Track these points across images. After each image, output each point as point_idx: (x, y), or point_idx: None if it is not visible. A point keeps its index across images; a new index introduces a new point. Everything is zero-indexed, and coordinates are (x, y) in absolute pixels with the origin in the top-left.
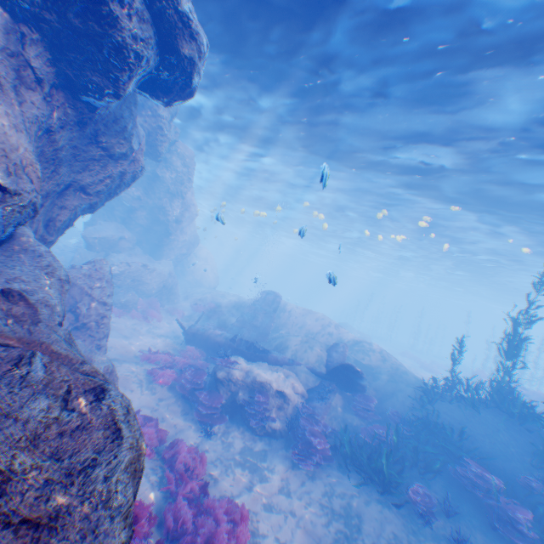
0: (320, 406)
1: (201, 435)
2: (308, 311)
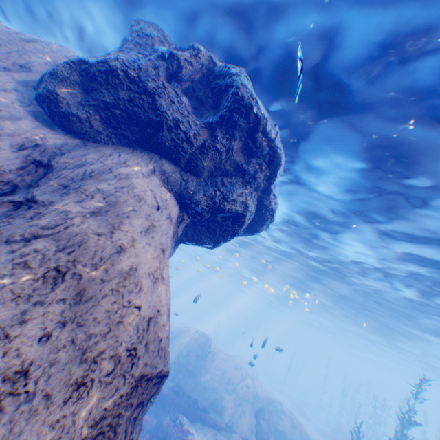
0: None
1: None
2: (229, 356)
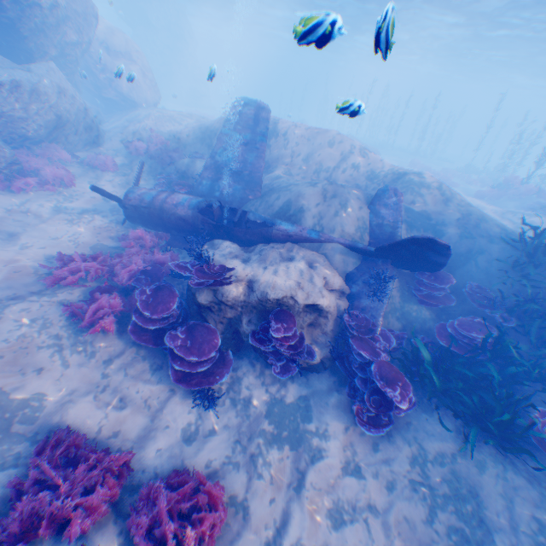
0: (373, 307)
1: (197, 406)
2: (314, 131)
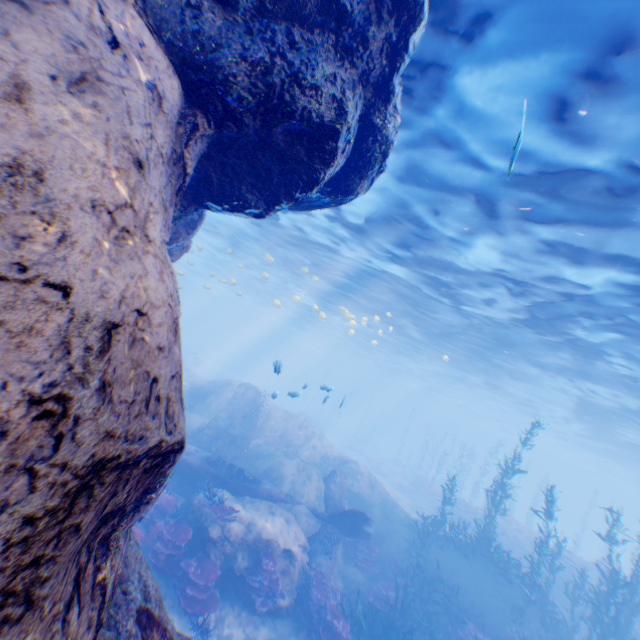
0: (325, 563)
1: (191, 635)
2: (288, 413)
